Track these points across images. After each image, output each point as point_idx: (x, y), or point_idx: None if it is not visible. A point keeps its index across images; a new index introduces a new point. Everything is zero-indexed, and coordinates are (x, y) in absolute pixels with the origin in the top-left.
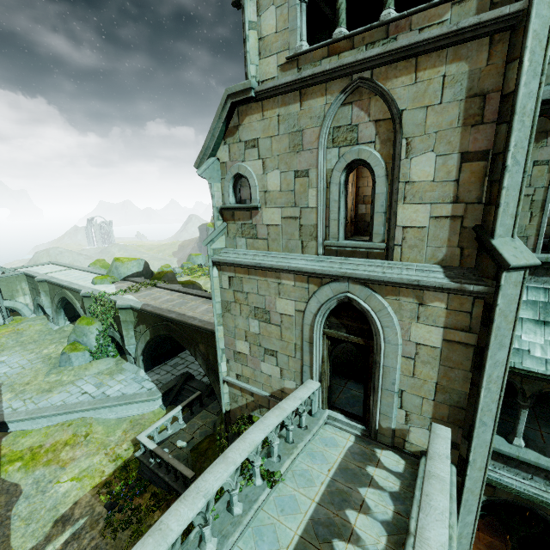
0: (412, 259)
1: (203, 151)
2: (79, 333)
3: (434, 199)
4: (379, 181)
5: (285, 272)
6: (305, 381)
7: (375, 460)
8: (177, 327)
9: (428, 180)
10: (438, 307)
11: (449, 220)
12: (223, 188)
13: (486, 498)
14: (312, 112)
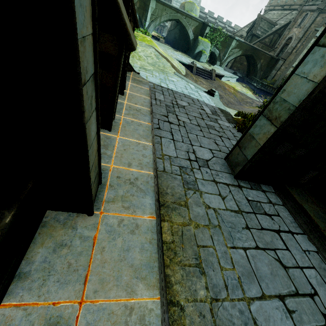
0: None
1: None
2: (205, 46)
3: None
4: None
5: None
6: None
7: None
8: (256, 52)
9: None
10: None
11: None
12: None
13: None
14: None
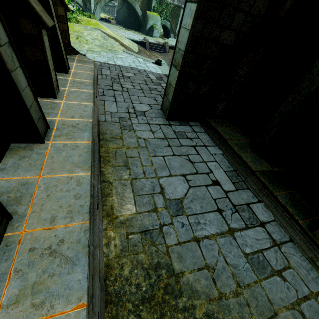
0: None
1: None
2: (155, 20)
3: None
4: None
5: None
6: None
7: None
8: None
9: None
10: None
11: None
12: None
13: None
14: None
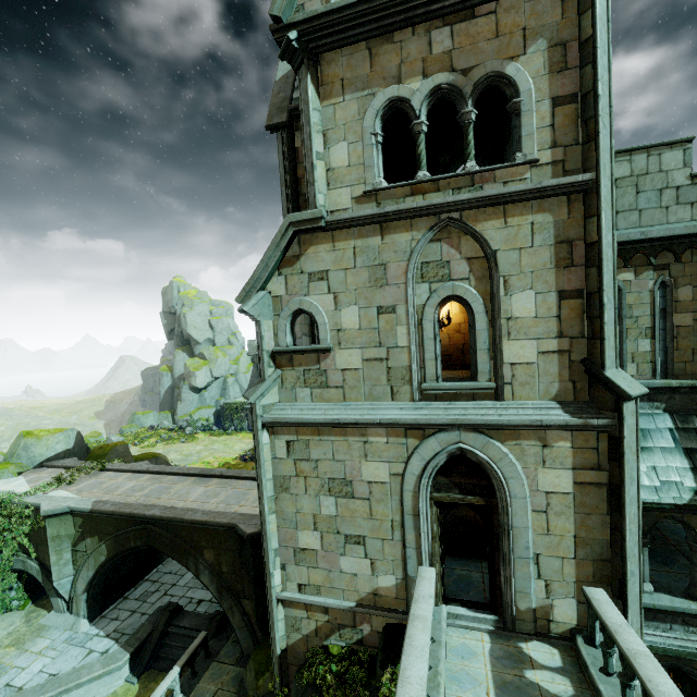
0: (525, 397)
1: (251, 283)
2: None
3: (539, 335)
4: (479, 317)
5: (374, 427)
6: (418, 571)
7: (527, 659)
8: (163, 530)
9: (530, 316)
10: (563, 446)
11: (556, 354)
12: (277, 327)
13: None
14: (396, 246)
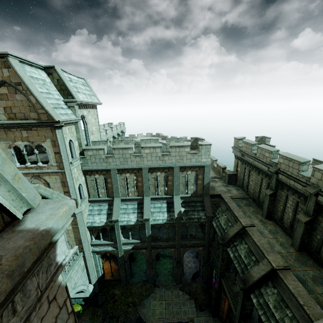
0: None
1: None
2: None
3: None
4: None
5: None
6: None
7: None
8: None
9: None
10: None
11: None
12: None
13: (101, 255)
14: None
